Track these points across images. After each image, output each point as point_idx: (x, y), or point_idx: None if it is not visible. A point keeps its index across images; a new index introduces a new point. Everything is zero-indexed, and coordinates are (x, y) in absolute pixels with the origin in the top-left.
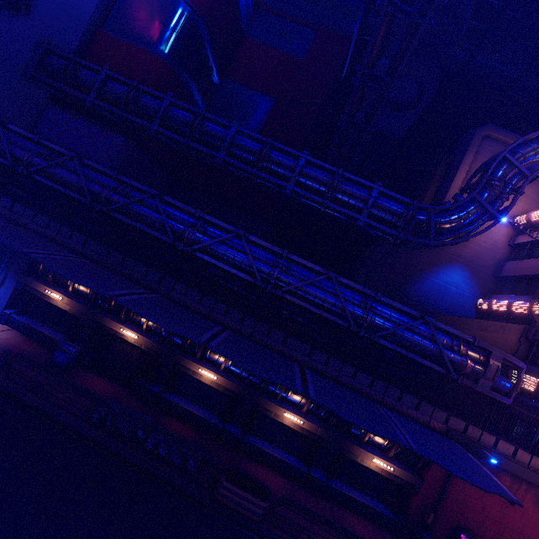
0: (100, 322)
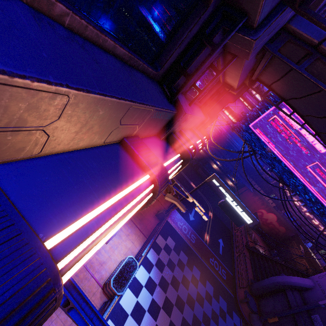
0: None
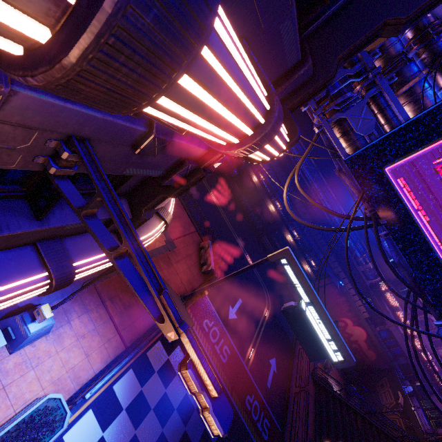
0: (248, 168)
